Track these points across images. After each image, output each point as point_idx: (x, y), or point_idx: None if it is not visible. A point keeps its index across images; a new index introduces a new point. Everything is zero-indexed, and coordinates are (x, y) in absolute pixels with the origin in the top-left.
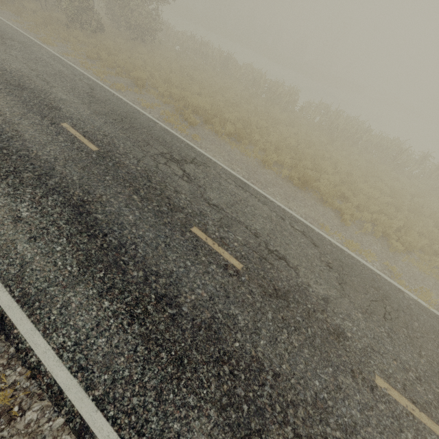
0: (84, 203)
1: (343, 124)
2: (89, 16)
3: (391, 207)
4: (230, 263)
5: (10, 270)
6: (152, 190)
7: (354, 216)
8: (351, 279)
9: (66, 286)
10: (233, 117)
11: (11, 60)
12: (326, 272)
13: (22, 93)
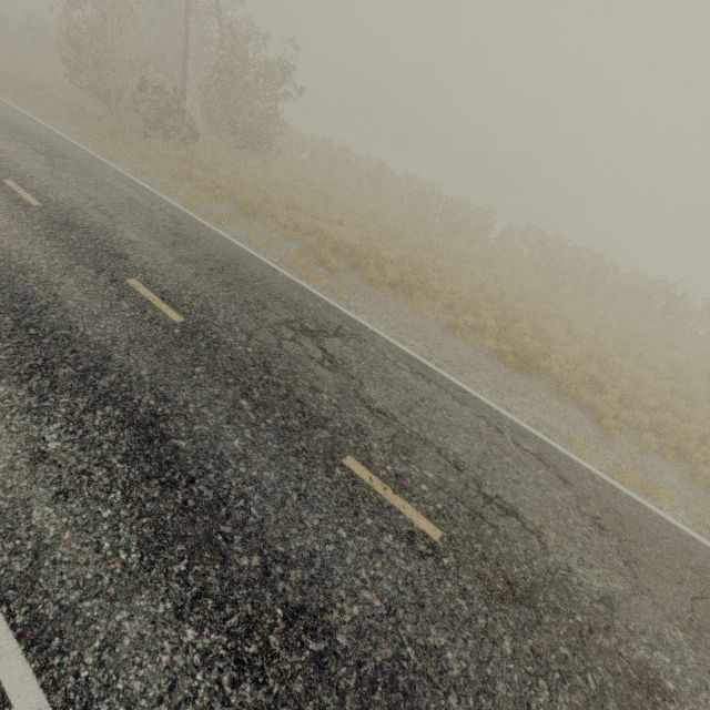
0: (157, 419)
1: (570, 260)
2: (178, 120)
3: (679, 399)
4: (418, 529)
5: (14, 565)
6: (273, 388)
7: (621, 419)
8: (644, 551)
9: (114, 596)
10: (396, 256)
11: (59, 186)
12: (596, 538)
13: (71, 235)
